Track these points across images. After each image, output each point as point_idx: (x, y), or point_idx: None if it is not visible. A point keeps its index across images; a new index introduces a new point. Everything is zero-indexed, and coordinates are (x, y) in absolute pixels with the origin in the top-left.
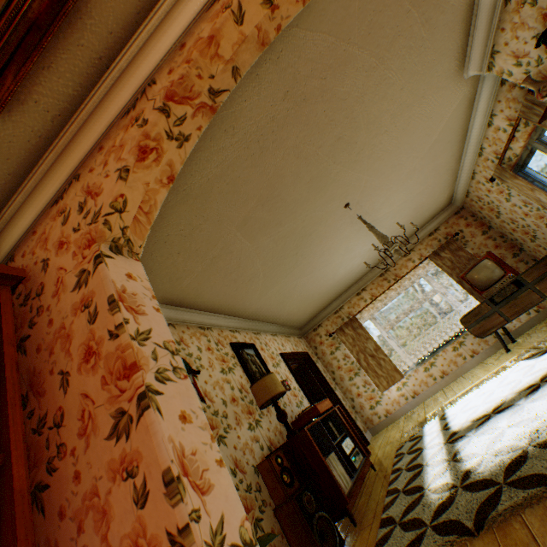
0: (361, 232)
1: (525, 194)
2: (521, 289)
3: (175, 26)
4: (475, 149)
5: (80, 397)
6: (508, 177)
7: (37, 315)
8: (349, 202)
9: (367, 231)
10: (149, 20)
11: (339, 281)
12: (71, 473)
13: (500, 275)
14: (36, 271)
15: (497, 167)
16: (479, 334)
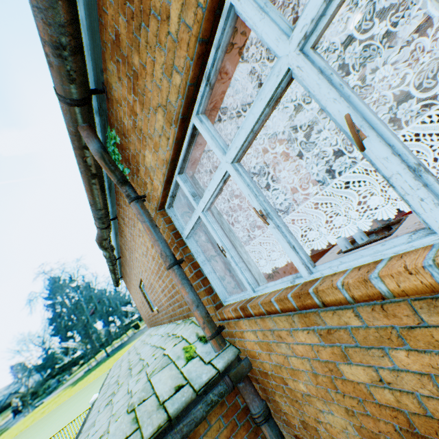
0: (431, 63)
1: None
2: None
3: (373, 87)
4: None
5: (361, 159)
6: None
7: (343, 148)
8: (423, 62)
9: (436, 59)
10: (367, 87)
11: (414, 85)
12: (363, 168)
13: None
14: (338, 140)
15: None
16: None
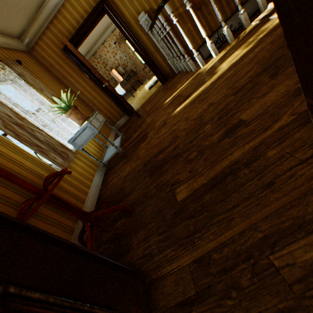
0: None
1: (125, 51)
2: (131, 78)
3: None
4: (114, 28)
5: None
6: (123, 42)
7: None
8: None
9: None
10: None
11: None
12: None
13: (125, 73)
14: None
15: (121, 37)
16: (127, 90)
